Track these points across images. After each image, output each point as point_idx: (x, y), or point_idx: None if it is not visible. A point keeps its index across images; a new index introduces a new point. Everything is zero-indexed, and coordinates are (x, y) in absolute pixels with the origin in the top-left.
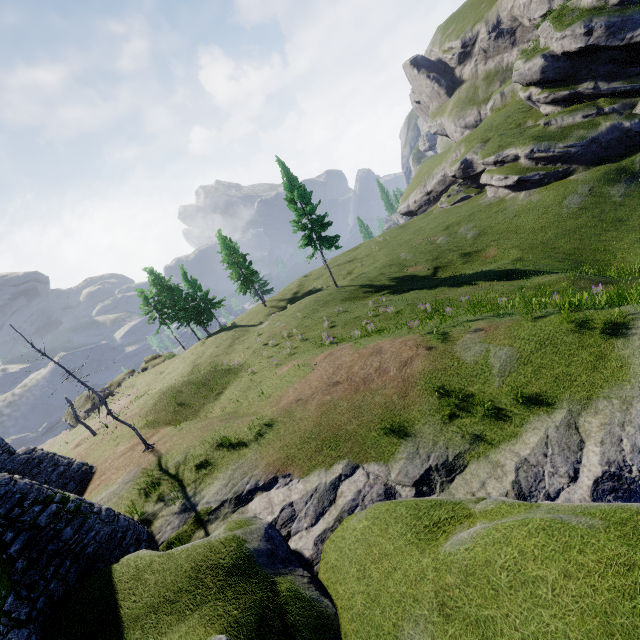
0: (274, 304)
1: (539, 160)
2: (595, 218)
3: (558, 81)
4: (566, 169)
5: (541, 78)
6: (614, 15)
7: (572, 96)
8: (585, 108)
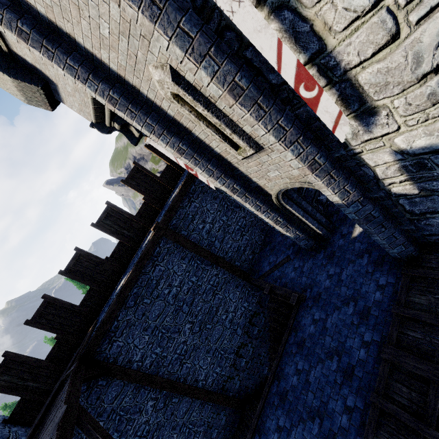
0: None
1: None
2: None
3: None
4: None
5: None
6: None
7: None
8: None
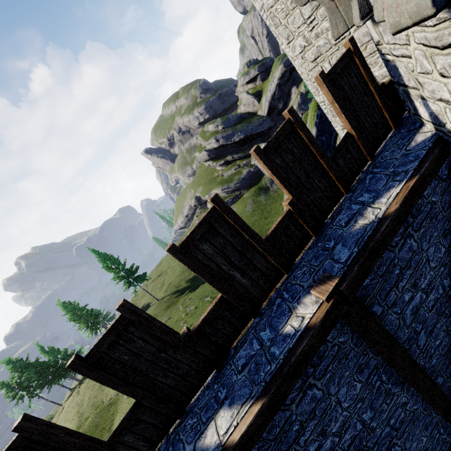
0: None
1: (227, 192)
2: (260, 214)
3: (217, 157)
4: (240, 193)
5: (209, 158)
6: (223, 133)
7: (226, 162)
8: (233, 166)
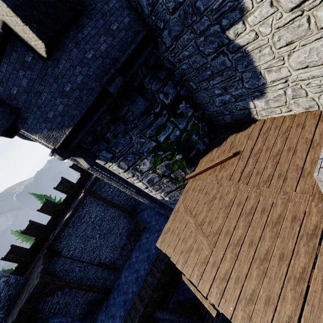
0: None
1: None
2: None
3: None
4: None
5: None
6: None
7: None
8: None
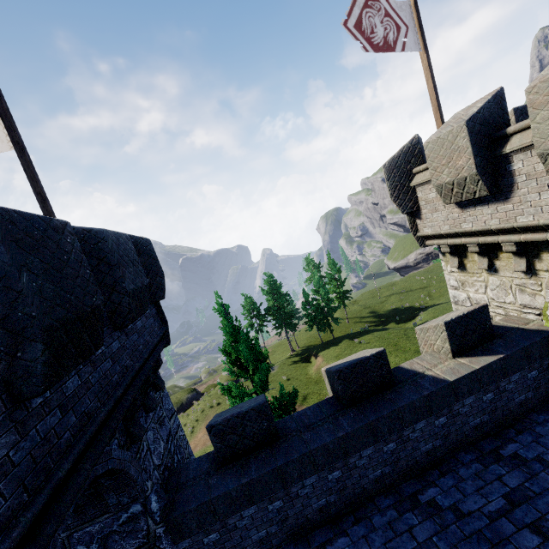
0: (358, 320)
1: None
2: None
3: None
4: None
5: None
6: None
7: None
8: None
